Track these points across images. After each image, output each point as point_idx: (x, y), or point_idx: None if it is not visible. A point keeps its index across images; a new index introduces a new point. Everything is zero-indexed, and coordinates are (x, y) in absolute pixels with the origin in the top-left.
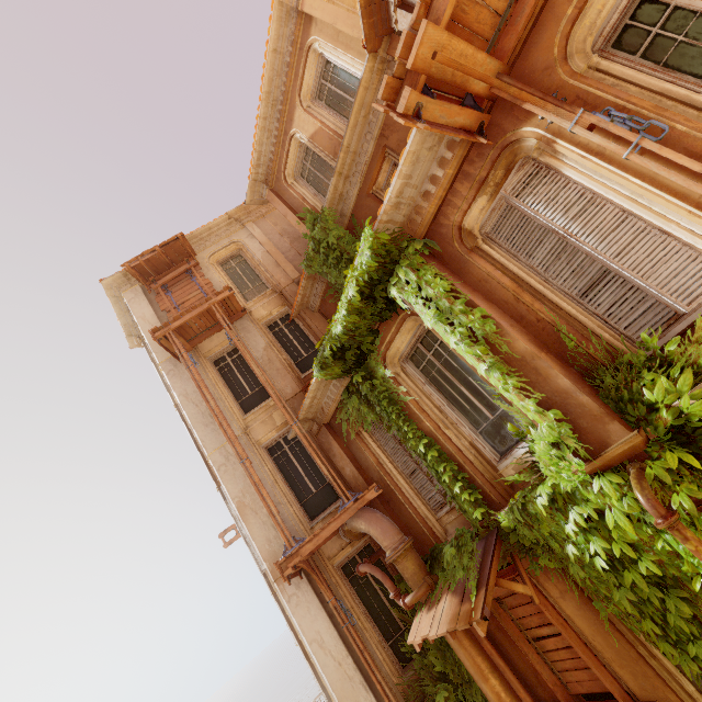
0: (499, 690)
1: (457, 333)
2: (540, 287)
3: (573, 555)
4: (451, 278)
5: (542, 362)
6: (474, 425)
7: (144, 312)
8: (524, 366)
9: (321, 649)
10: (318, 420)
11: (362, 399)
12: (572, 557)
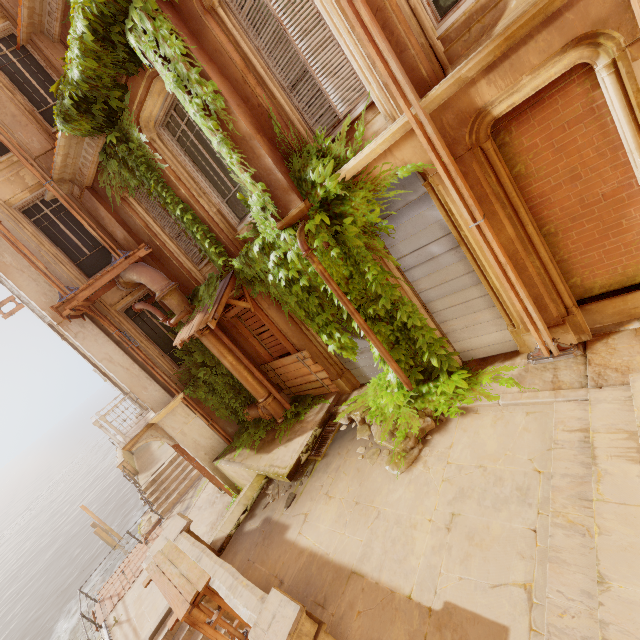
0: (232, 361)
1: (195, 104)
2: (262, 73)
3: (272, 281)
4: (188, 39)
5: (256, 143)
6: (222, 195)
7: None
8: (245, 145)
9: (111, 363)
10: (79, 183)
11: (122, 164)
12: (270, 282)
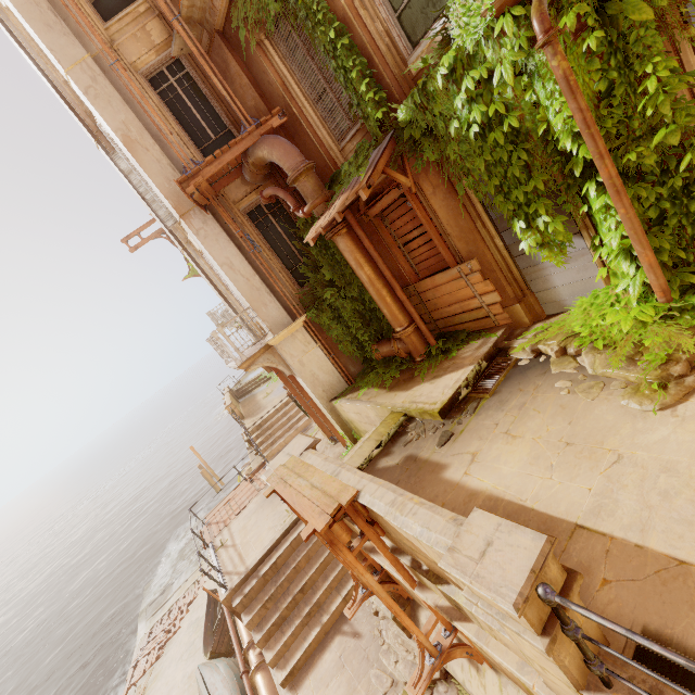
0: (371, 273)
1: None
2: None
3: (454, 134)
4: None
5: None
6: (394, 5)
7: None
8: None
9: (232, 270)
10: (208, 26)
11: None
12: (452, 133)
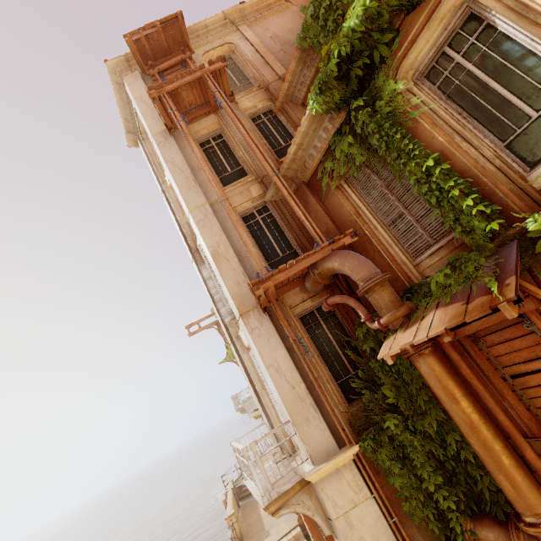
0: (472, 412)
1: None
2: None
3: None
4: None
5: None
6: (500, 137)
7: (141, 93)
8: None
9: (277, 374)
10: (297, 180)
11: (354, 139)
12: None
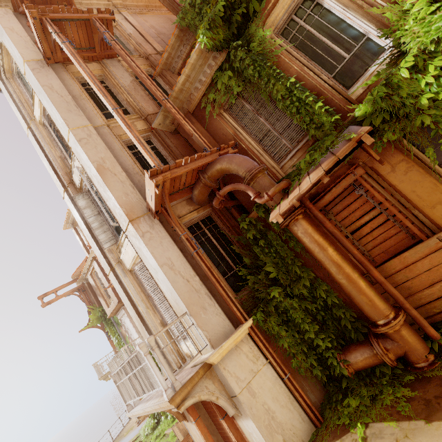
0: (337, 253)
1: None
2: None
3: (423, 106)
4: None
5: None
6: (329, 72)
7: (12, 26)
8: None
9: (172, 270)
10: (183, 111)
11: (233, 73)
12: (426, 103)
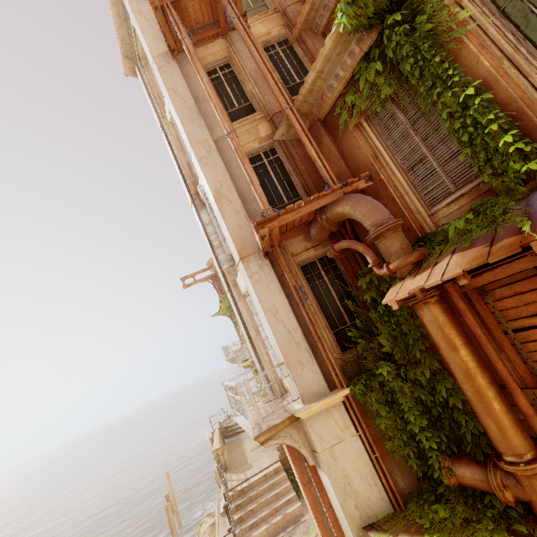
0: (471, 360)
1: None
2: None
3: None
4: None
5: None
6: None
7: (141, 6)
8: None
9: (275, 318)
10: (311, 117)
11: (383, 66)
12: None
